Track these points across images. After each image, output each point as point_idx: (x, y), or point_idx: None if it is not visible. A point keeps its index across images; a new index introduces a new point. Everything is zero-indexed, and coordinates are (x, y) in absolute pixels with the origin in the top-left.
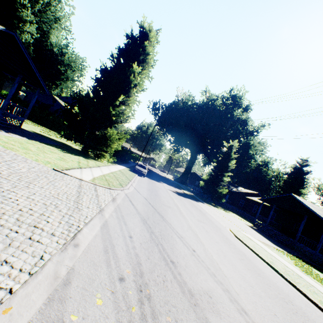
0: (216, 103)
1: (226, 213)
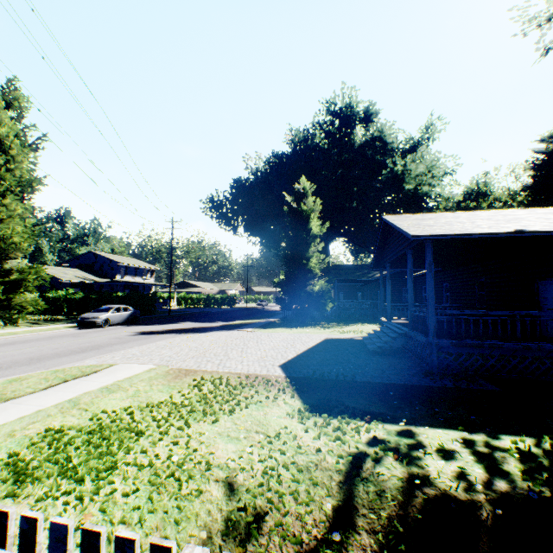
0: (314, 142)
1: (306, 331)
